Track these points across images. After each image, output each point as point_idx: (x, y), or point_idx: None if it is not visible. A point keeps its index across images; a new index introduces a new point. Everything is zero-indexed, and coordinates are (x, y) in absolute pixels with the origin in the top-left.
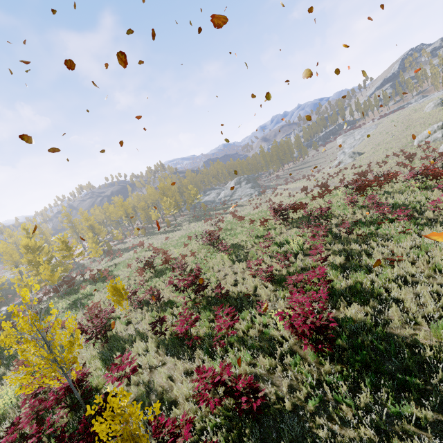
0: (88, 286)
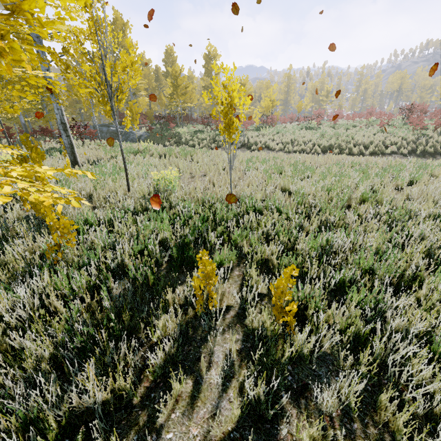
0: None
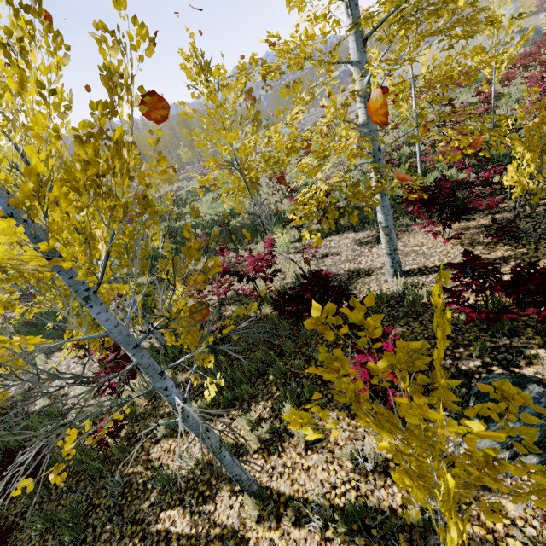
0: (206, 194)
